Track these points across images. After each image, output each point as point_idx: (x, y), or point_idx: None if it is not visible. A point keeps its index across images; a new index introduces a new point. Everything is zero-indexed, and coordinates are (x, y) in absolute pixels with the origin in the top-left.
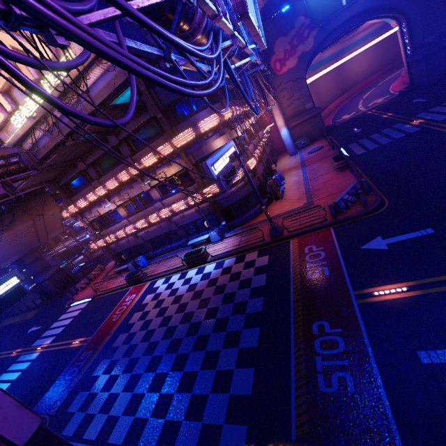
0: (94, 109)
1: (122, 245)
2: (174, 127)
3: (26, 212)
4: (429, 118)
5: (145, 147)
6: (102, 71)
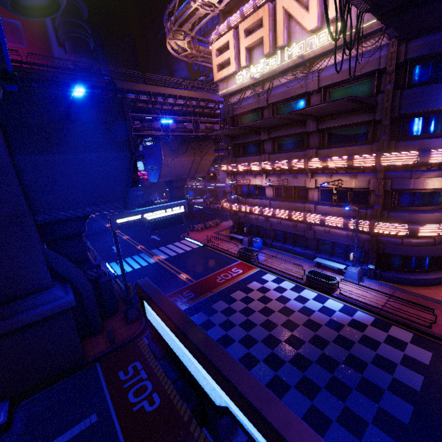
0: (316, 89)
1: (249, 218)
2: (394, 142)
3: (193, 149)
4: None
5: (341, 147)
6: (353, 54)
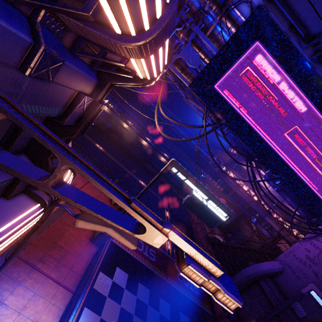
0: None
1: None
2: None
3: None
4: None
5: None
6: None
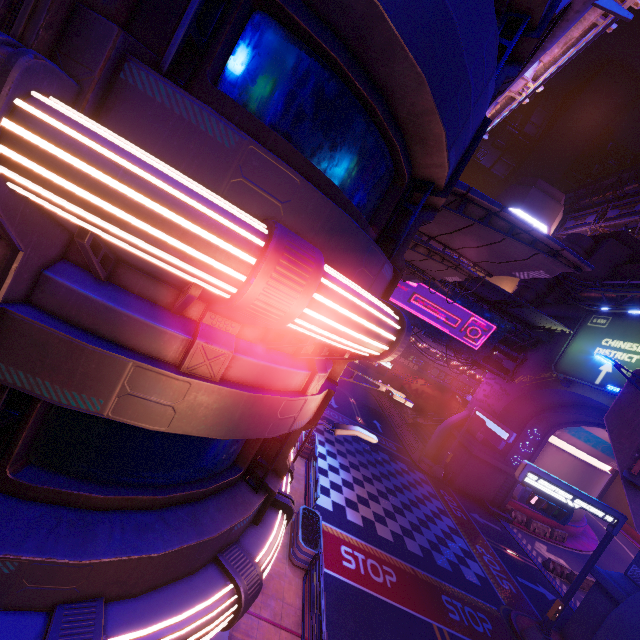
0: None
1: None
2: None
3: None
4: None
5: None
6: None
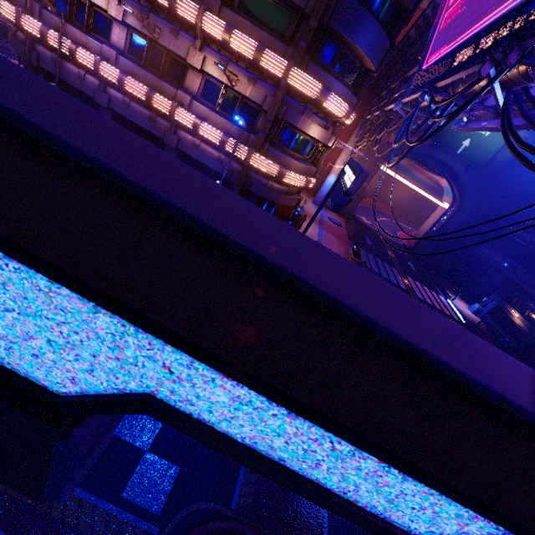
0: None
1: (63, 69)
2: (309, 59)
3: None
4: (413, 287)
5: (254, 24)
6: None
